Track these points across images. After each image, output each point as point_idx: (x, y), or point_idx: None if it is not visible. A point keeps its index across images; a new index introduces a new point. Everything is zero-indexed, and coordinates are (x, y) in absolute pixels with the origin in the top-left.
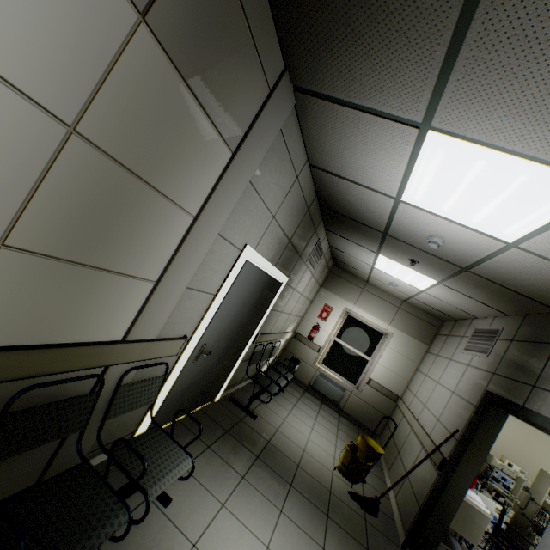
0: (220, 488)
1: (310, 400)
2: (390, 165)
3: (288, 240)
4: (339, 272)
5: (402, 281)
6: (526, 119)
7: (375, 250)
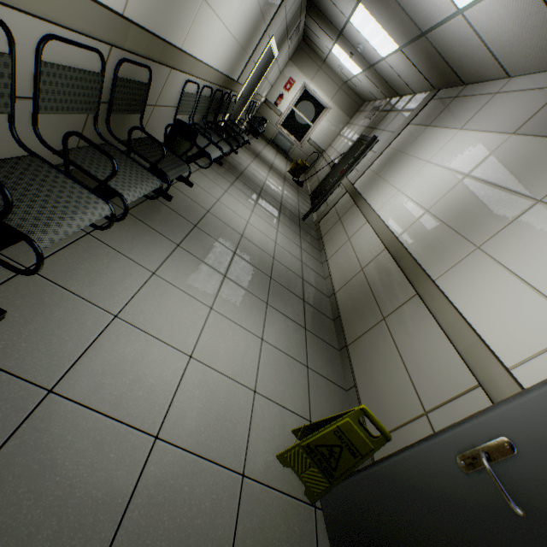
0: (249, 158)
1: (272, 149)
2: (347, 6)
3: (286, 27)
4: (306, 49)
5: (346, 67)
6: (381, 19)
7: (334, 40)
